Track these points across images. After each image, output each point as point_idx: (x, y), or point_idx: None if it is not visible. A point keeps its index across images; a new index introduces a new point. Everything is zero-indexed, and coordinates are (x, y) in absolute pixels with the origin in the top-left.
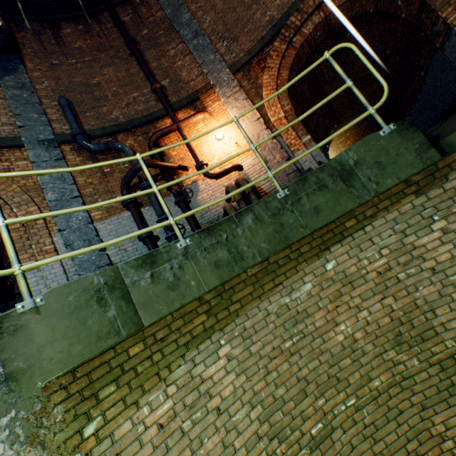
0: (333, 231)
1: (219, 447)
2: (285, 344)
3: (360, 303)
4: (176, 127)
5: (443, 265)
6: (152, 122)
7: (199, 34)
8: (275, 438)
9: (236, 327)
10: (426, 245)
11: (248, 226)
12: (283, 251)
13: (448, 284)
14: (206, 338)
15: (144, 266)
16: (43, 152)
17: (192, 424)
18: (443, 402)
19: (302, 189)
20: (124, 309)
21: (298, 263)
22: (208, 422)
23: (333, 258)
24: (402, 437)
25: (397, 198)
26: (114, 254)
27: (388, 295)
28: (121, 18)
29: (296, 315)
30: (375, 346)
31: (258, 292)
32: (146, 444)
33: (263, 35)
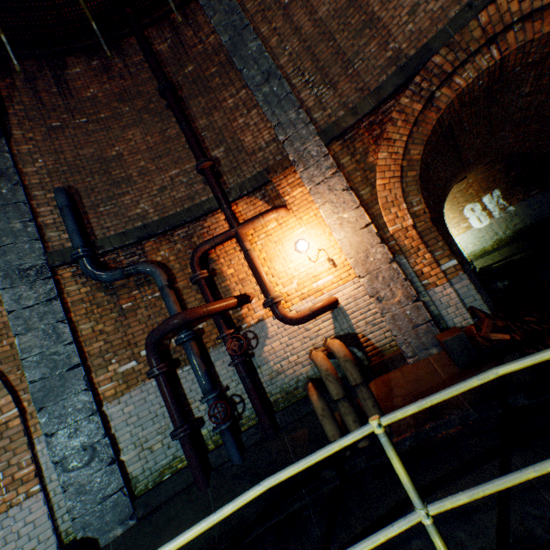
0: None
1: None
2: None
3: None
4: (234, 235)
5: None
6: (197, 218)
7: (273, 76)
8: None
9: None
10: None
11: None
12: None
13: None
14: None
15: None
16: (27, 291)
17: None
18: None
19: None
20: None
21: None
22: None
23: None
24: None
25: None
26: (132, 459)
27: None
28: (155, 45)
29: None
30: None
31: None
32: None
33: (380, 83)
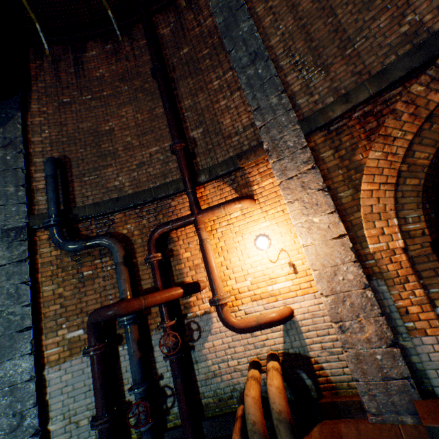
0: None
1: None
2: None
3: None
4: (192, 221)
5: None
6: (165, 196)
7: (260, 57)
8: None
9: None
10: None
11: None
12: None
13: None
14: None
15: None
16: (3, 250)
17: None
18: None
19: None
20: None
21: None
22: None
23: None
24: None
25: None
26: (58, 431)
27: None
28: (159, 30)
29: None
30: None
31: None
32: None
33: (386, 66)
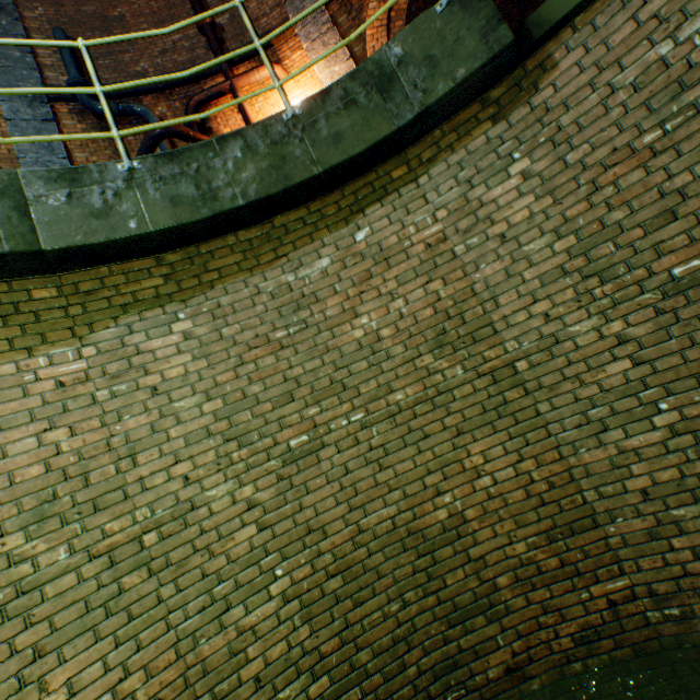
0: (374, 185)
1: (146, 430)
2: (276, 334)
3: (395, 289)
4: (229, 87)
5: (518, 229)
6: (197, 81)
7: None
8: (235, 441)
9: (207, 302)
10: (498, 200)
11: (233, 157)
12: (298, 212)
13: (521, 258)
14: (157, 306)
15: (60, 181)
16: (25, 108)
17: (112, 396)
18: (488, 426)
19: (321, 108)
20: (15, 222)
21: (315, 231)
22: (136, 399)
23: (368, 224)
24: (422, 468)
25: (468, 129)
26: None
27: (437, 277)
28: None
29: (300, 300)
30: (407, 349)
31: (250, 264)
32: (34, 395)
33: None
